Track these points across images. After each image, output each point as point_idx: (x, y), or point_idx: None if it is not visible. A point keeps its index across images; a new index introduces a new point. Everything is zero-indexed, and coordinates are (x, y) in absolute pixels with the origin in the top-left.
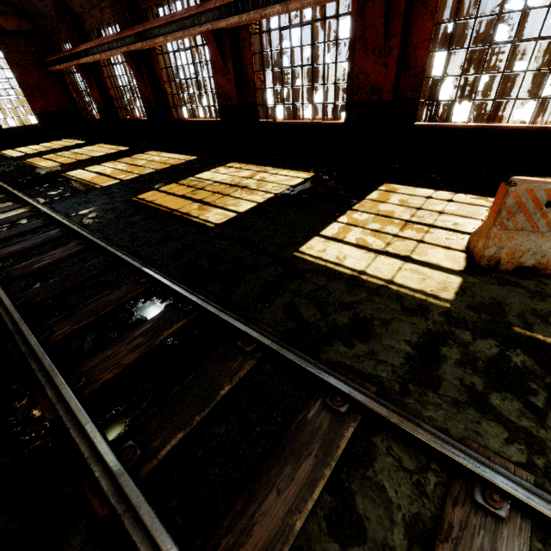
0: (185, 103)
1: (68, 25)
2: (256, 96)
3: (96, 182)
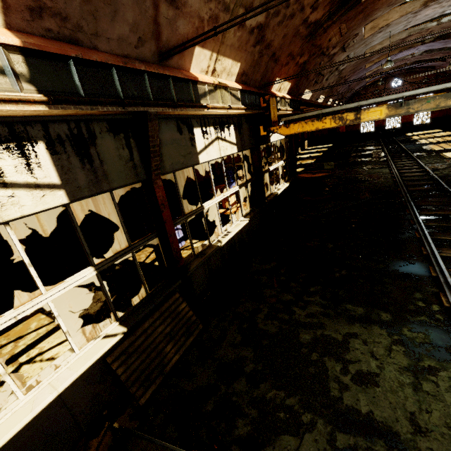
0: None
1: None
2: None
3: (422, 143)
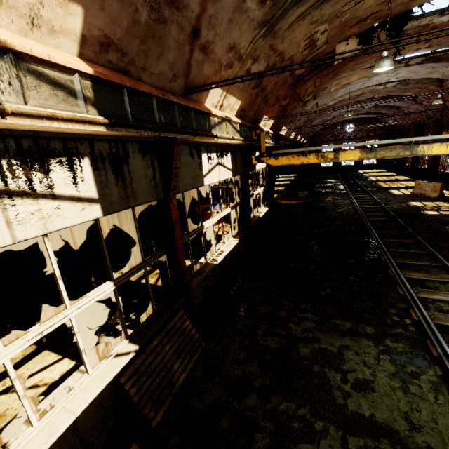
0: (423, 162)
1: (402, 135)
2: (439, 163)
3: (372, 180)
